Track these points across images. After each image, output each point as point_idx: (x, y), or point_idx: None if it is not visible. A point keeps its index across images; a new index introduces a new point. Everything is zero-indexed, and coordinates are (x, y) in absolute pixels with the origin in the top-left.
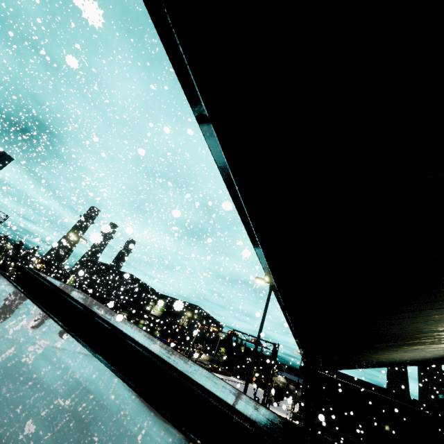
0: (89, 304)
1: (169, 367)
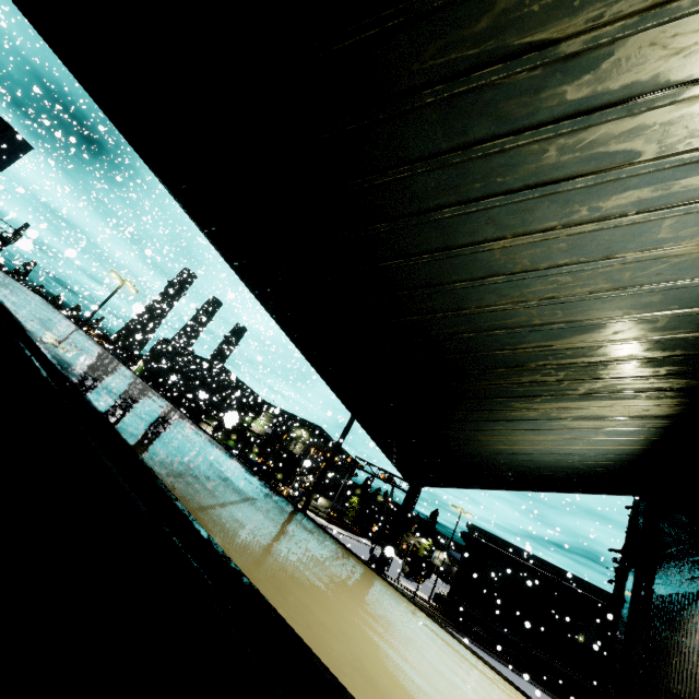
0: None
1: None
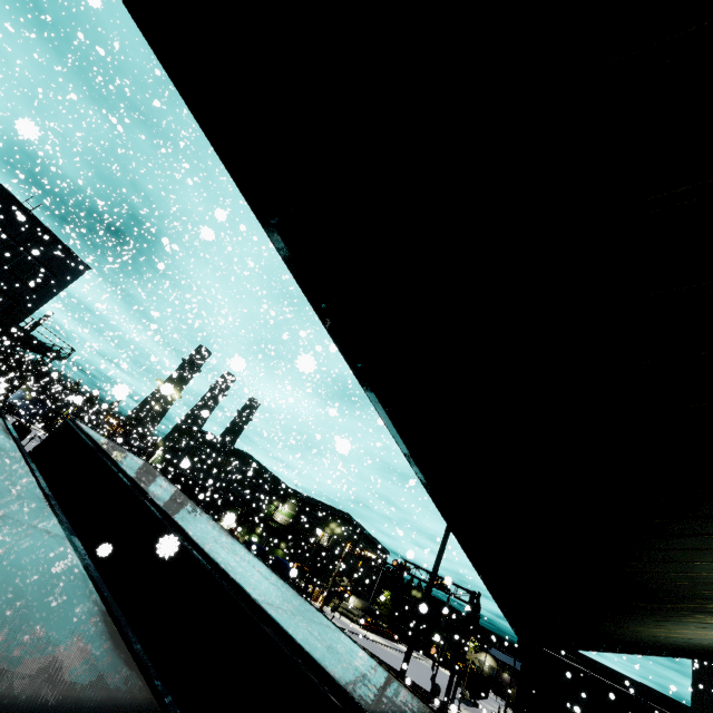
0: (147, 480)
1: (238, 591)
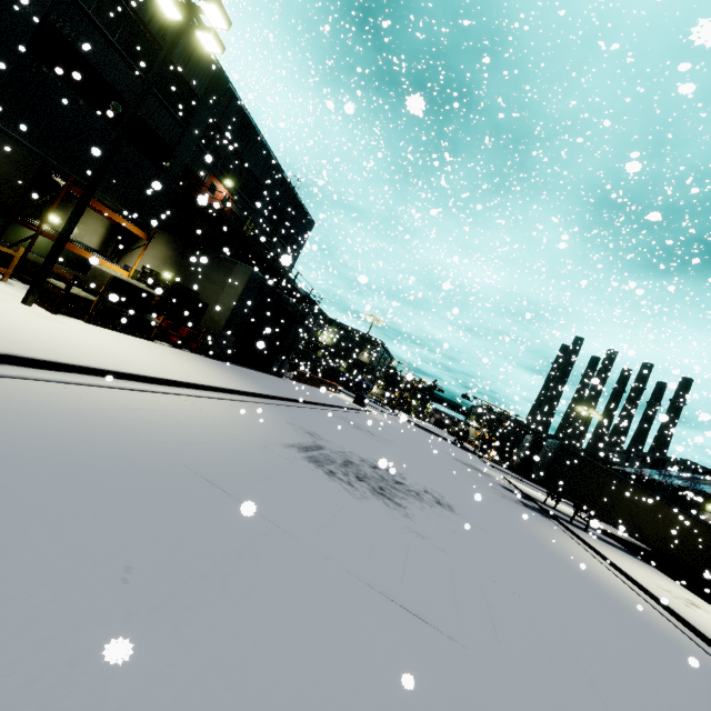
0: None
1: None
